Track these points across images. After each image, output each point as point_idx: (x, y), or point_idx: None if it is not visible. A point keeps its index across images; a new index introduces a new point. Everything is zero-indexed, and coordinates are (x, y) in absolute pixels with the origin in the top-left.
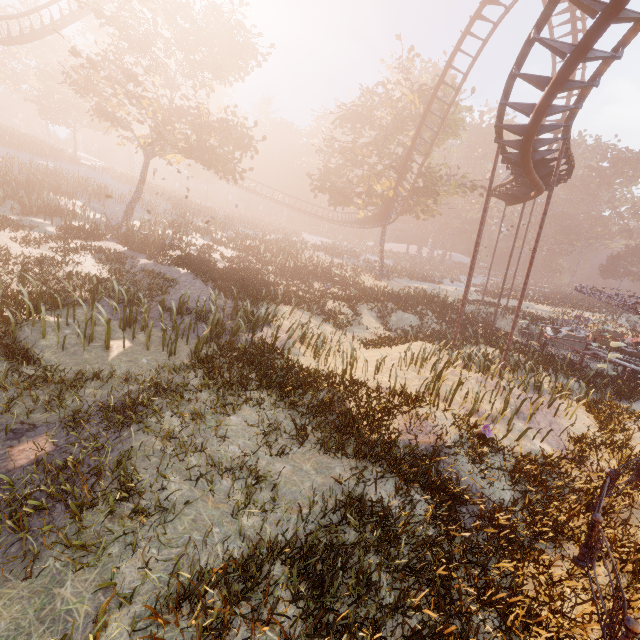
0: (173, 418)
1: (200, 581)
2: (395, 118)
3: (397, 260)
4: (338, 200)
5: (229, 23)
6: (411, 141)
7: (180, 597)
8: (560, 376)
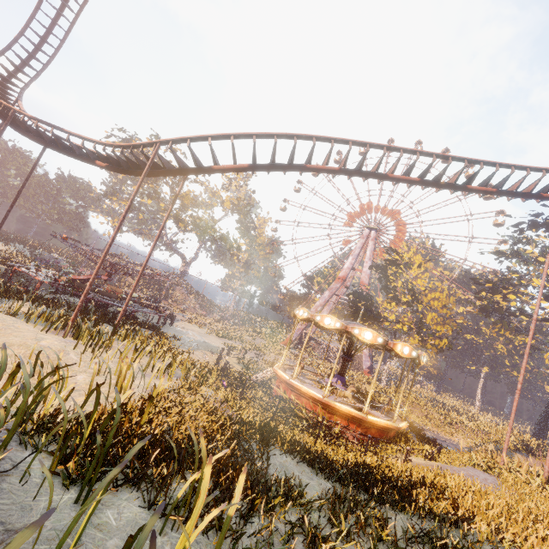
0: (353, 546)
1: (433, 502)
2: None
3: None
4: None
5: None
6: None
7: (436, 526)
8: None
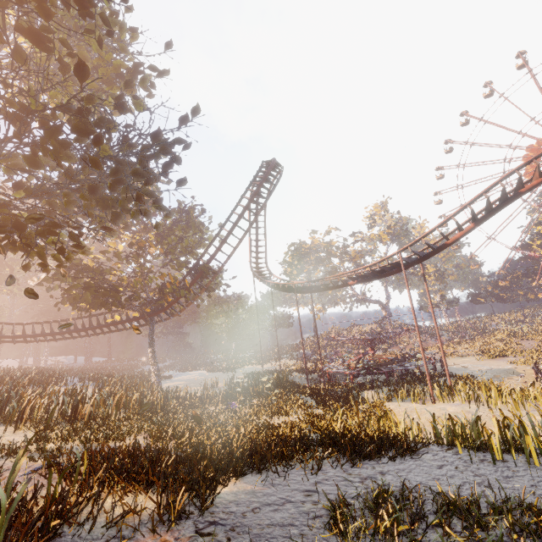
0: None
1: None
2: (173, 224)
3: (78, 372)
4: (96, 302)
5: (133, 56)
6: (219, 245)
7: None
8: (432, 382)
